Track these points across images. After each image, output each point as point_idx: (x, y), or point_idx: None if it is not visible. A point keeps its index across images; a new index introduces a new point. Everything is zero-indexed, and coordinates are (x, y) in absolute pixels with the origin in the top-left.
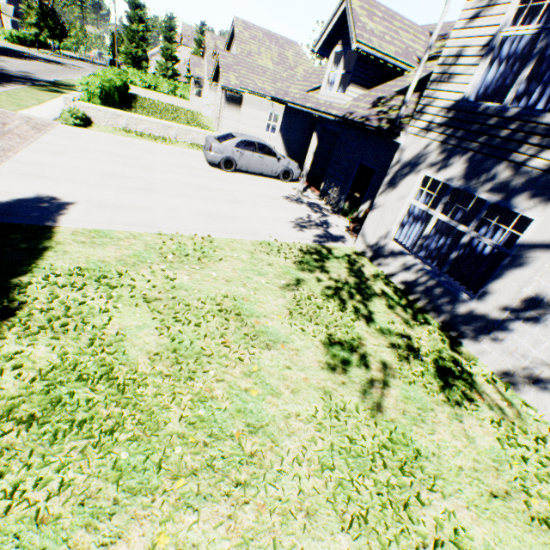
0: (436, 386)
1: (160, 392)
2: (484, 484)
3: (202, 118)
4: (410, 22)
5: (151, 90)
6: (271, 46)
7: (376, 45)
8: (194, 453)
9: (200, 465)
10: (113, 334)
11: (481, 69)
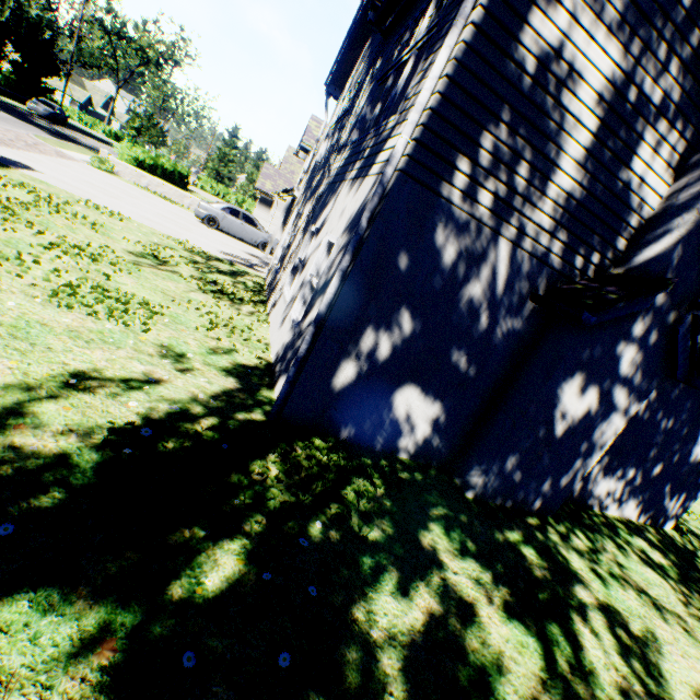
0: (202, 288)
1: (3, 199)
2: (164, 291)
3: None
4: None
5: (219, 198)
6: None
7: None
8: None
9: None
10: None
11: (324, 146)
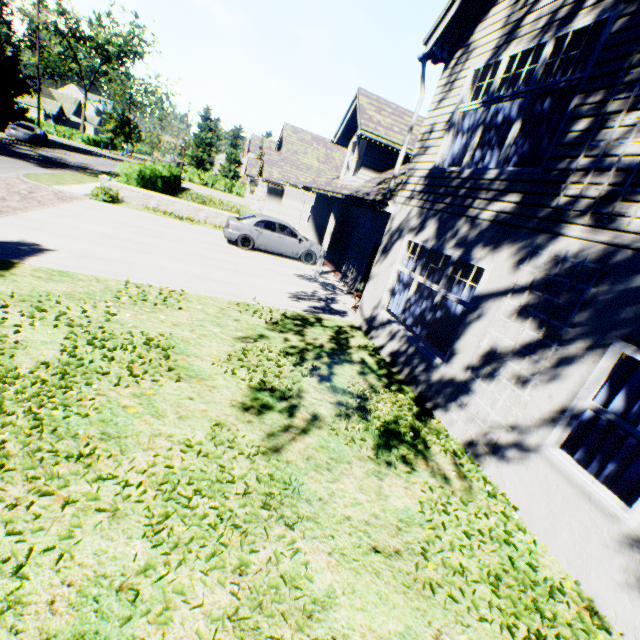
0: (370, 444)
1: (23, 389)
2: (370, 538)
3: (249, 211)
4: (423, 119)
5: (208, 187)
6: (318, 148)
7: (383, 133)
8: (22, 442)
9: (20, 452)
10: (11, 342)
11: (447, 140)
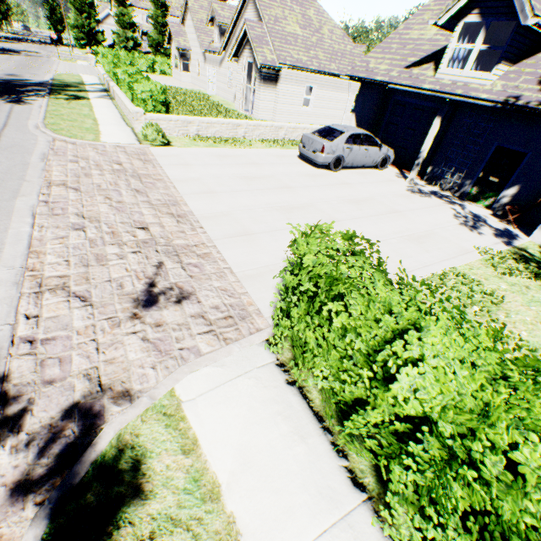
0: None
1: None
2: None
3: (212, 98)
4: None
5: None
6: (292, 7)
7: None
8: None
9: None
10: None
11: None
